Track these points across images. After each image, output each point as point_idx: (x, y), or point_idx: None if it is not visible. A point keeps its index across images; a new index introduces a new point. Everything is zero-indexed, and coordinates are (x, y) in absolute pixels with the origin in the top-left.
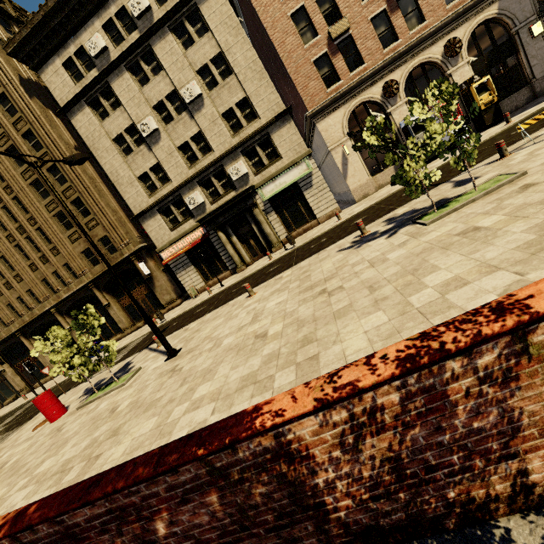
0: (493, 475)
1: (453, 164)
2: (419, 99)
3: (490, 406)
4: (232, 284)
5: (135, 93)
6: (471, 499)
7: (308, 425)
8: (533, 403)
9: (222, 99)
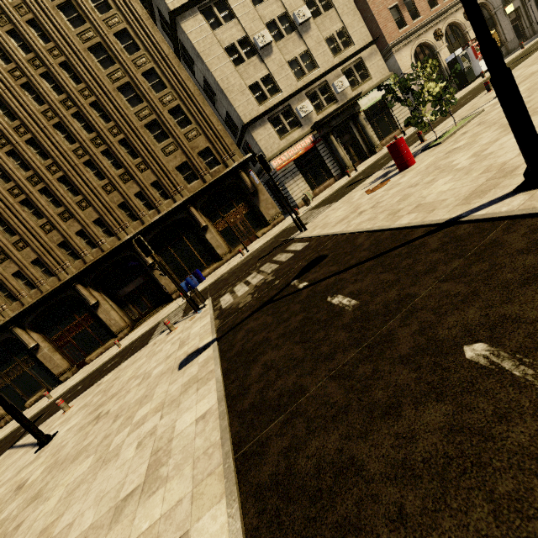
0: None
1: None
2: (451, 47)
3: None
4: (379, 157)
5: (250, 9)
6: None
7: None
8: None
9: (325, 26)
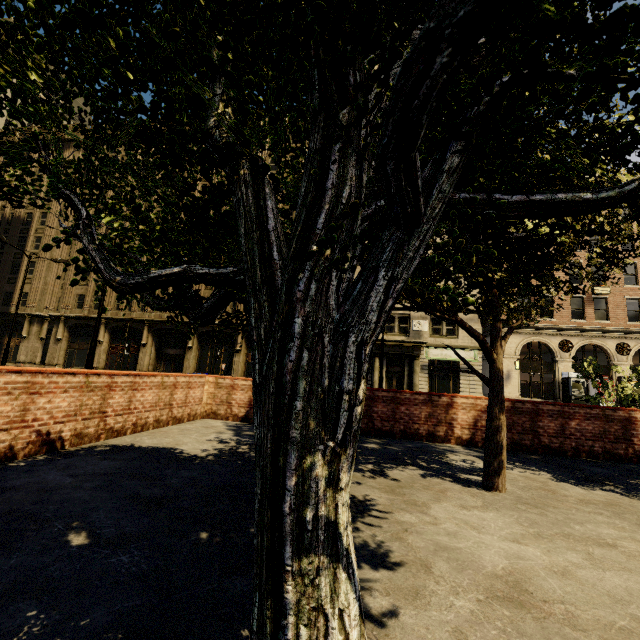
0: None
1: None
2: None
3: None
4: None
5: None
6: None
7: None
8: None
9: None
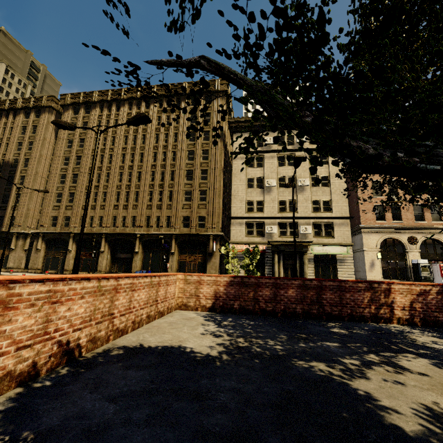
0: None
1: None
2: (426, 255)
3: None
4: None
5: (274, 167)
6: None
7: None
8: None
9: (316, 193)
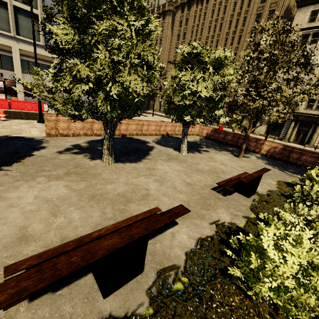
0: None
1: None
2: None
3: None
4: (280, 143)
5: None
6: None
7: None
8: None
9: None
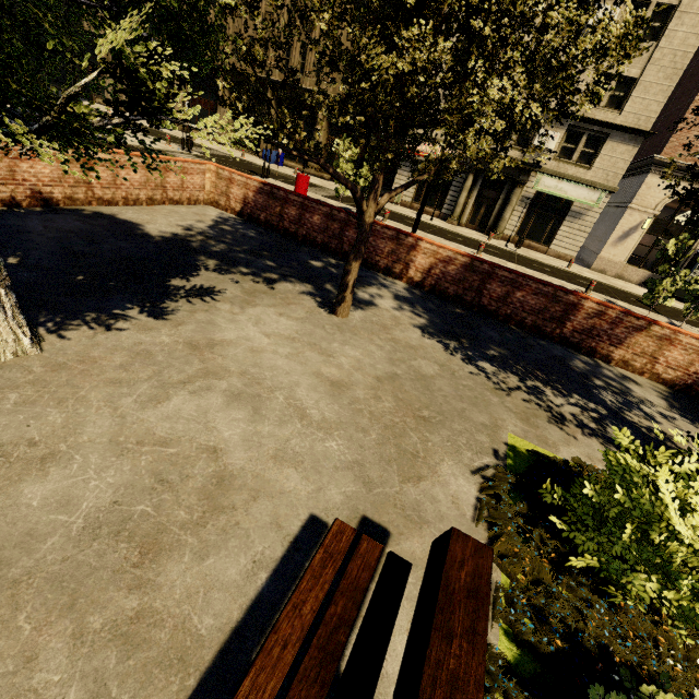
0: (606, 348)
1: (685, 307)
2: None
3: (626, 333)
4: (444, 228)
5: None
6: (595, 349)
7: (589, 304)
8: (634, 339)
9: None
